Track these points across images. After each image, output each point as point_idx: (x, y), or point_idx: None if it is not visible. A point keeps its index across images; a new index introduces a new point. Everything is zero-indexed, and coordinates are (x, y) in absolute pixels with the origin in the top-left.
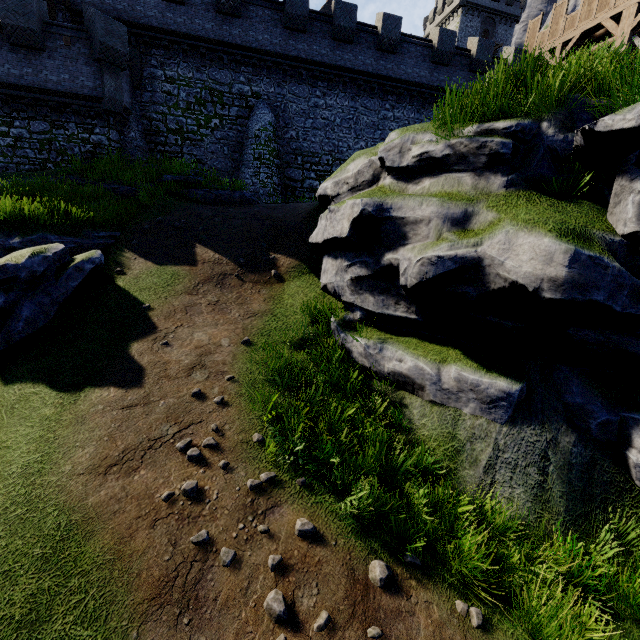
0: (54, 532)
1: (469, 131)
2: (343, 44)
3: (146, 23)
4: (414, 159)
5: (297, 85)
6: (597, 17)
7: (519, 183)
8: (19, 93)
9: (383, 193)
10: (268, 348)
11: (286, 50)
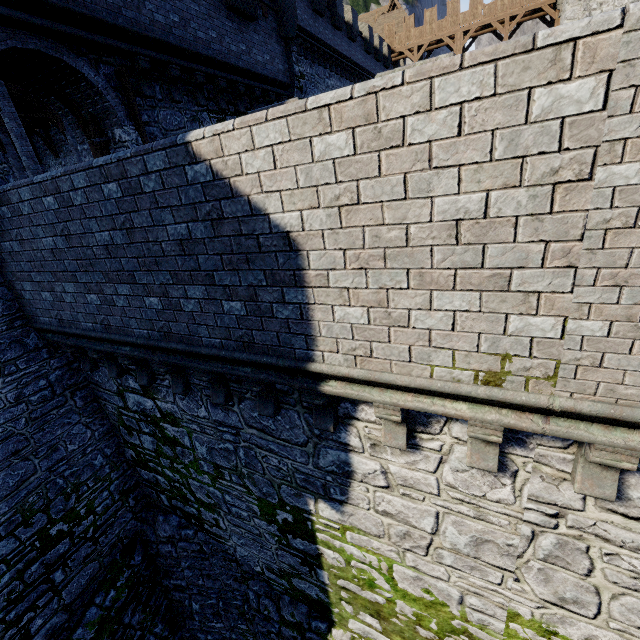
0: None
1: None
2: (336, 30)
3: None
4: None
5: (318, 66)
6: (439, 34)
7: None
8: (237, 78)
9: None
10: None
11: (316, 32)
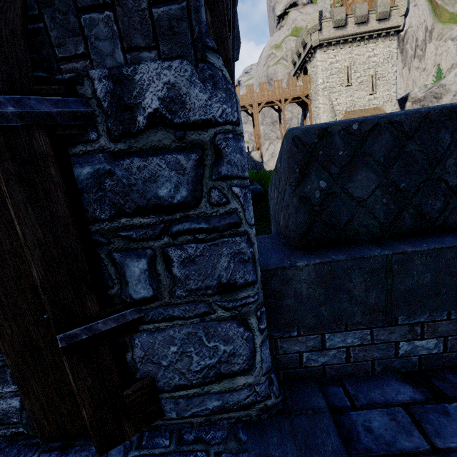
0: None
1: None
2: None
3: None
4: None
5: None
6: (242, 103)
7: None
8: None
9: None
10: None
11: None
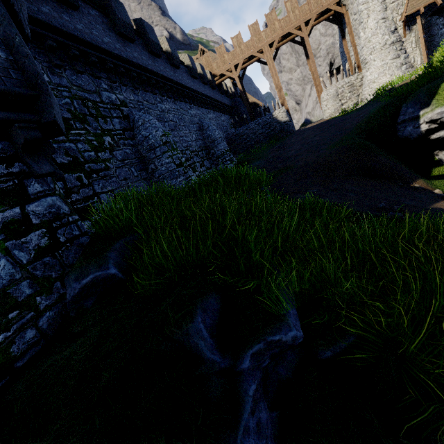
0: None
1: None
2: (155, 57)
3: None
4: None
5: (144, 92)
6: (249, 52)
7: None
8: None
9: None
10: None
11: (128, 56)
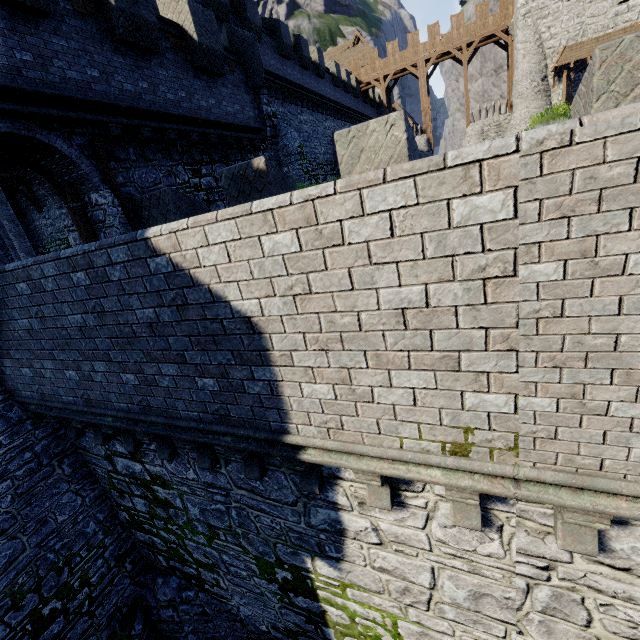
0: None
1: None
2: (304, 70)
3: None
4: None
5: (289, 105)
6: (402, 64)
7: None
8: (209, 131)
9: None
10: None
11: (284, 74)
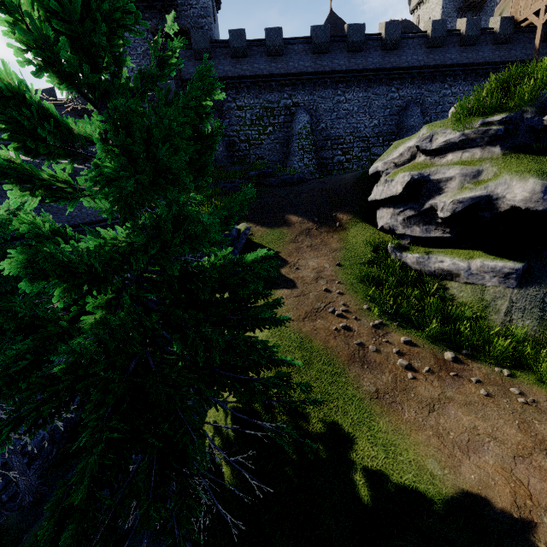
0: (296, 339)
1: (475, 124)
2: (356, 53)
3: (225, 76)
4: (440, 144)
5: (324, 90)
6: None
7: (511, 149)
8: None
9: (421, 166)
10: (352, 267)
11: (315, 69)
